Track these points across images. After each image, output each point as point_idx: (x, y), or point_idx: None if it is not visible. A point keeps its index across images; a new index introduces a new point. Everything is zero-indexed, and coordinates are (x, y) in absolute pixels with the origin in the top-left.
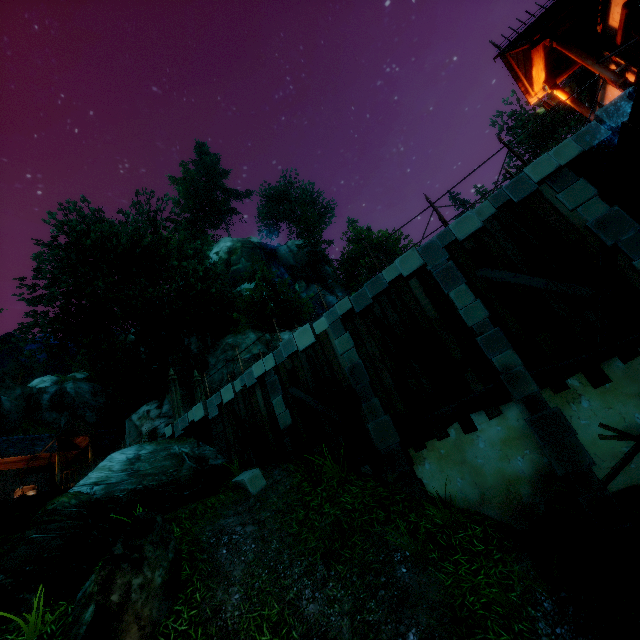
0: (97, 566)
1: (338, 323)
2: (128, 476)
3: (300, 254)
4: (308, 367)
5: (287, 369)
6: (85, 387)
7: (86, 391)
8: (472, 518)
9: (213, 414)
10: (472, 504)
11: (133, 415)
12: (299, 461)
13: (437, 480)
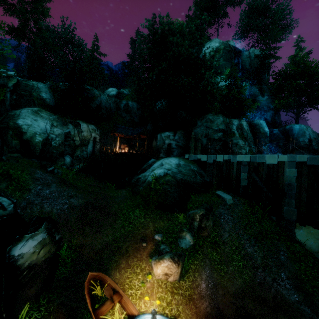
0: (188, 207)
1: (293, 163)
2: (178, 172)
3: (254, 61)
4: (266, 170)
5: (254, 165)
6: (135, 105)
7: (135, 107)
8: (310, 255)
9: (209, 161)
10: (312, 250)
11: (162, 134)
12: (244, 199)
13: (302, 237)
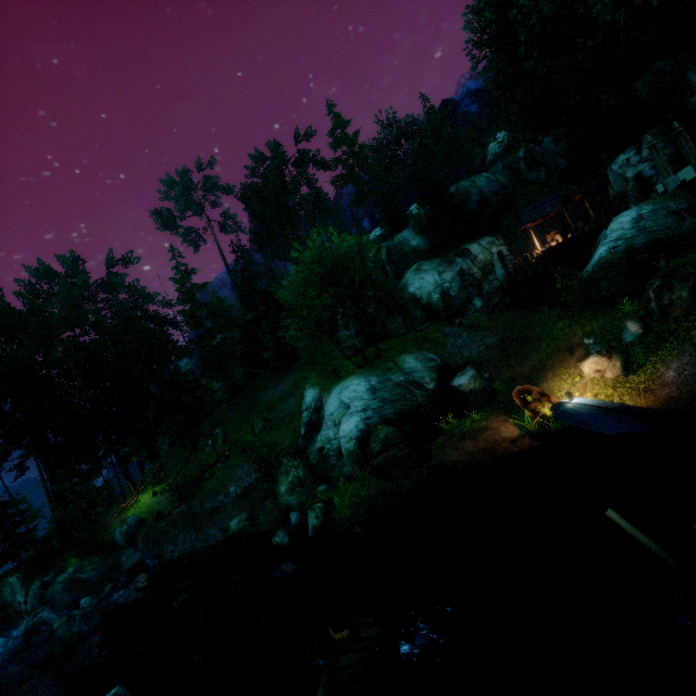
0: (646, 287)
1: None
2: (638, 233)
3: None
4: None
5: None
6: (545, 139)
7: (547, 143)
8: None
9: None
10: None
11: (612, 166)
12: None
13: None
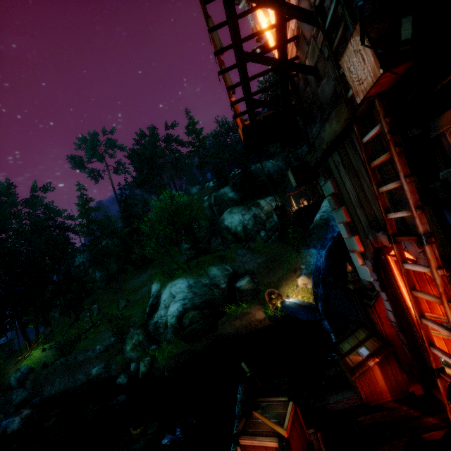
0: None
1: None
2: None
3: None
4: None
5: None
6: (303, 146)
7: (304, 148)
8: None
9: None
10: None
11: None
12: None
13: None
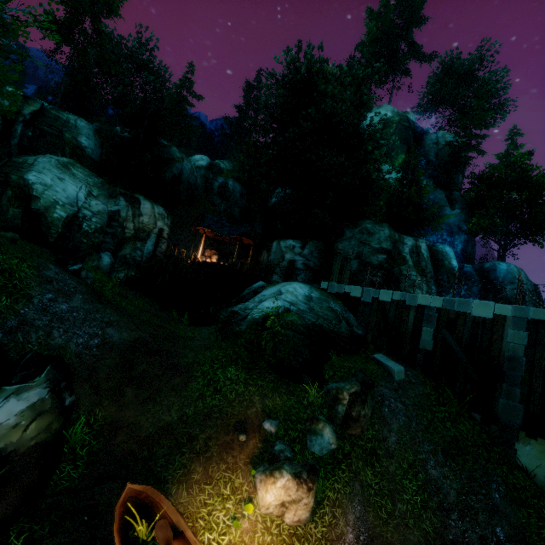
0: (326, 376)
1: (523, 321)
2: (308, 310)
3: (444, 151)
4: (469, 328)
5: (449, 316)
6: (238, 188)
7: (238, 191)
8: (544, 496)
9: (366, 299)
10: None
11: (282, 242)
12: (424, 374)
13: (529, 459)
